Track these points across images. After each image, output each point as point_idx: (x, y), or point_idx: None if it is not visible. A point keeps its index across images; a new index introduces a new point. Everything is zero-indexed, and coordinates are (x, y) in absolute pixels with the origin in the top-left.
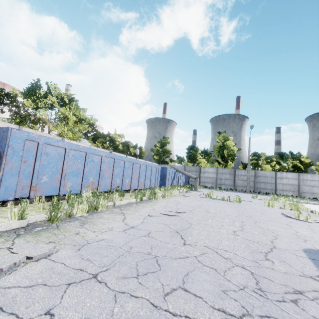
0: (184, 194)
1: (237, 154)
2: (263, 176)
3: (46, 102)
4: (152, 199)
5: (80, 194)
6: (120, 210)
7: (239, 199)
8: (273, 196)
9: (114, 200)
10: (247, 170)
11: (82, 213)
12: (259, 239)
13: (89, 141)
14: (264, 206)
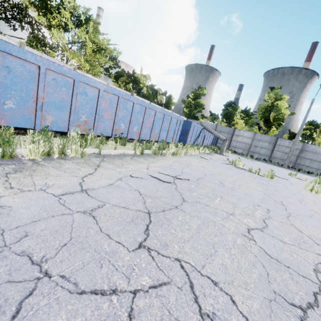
0: (204, 156)
1: (287, 119)
2: (313, 152)
3: (60, 20)
4: (158, 154)
5: (70, 134)
6: (100, 160)
7: (271, 174)
8: (319, 178)
9: (102, 147)
10: (294, 141)
11: (36, 155)
12: (292, 257)
13: (112, 80)
14: (304, 189)
